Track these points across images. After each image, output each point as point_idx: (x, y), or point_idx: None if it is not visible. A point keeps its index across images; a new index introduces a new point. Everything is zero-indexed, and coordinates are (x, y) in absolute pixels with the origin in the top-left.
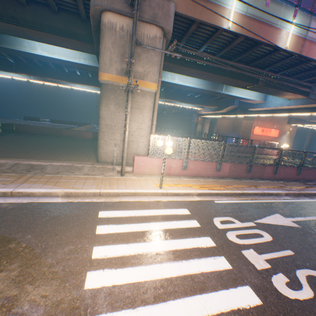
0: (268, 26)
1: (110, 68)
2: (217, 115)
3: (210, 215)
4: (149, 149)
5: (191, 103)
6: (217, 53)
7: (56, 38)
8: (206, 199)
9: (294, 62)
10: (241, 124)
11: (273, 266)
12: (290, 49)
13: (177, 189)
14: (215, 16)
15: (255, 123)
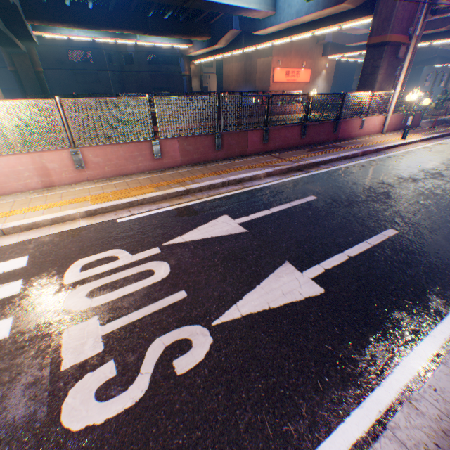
0: None
1: None
2: (216, 54)
3: (74, 256)
4: None
5: (162, 35)
6: None
7: None
8: (101, 220)
9: None
10: (256, 68)
11: (110, 348)
12: None
13: (37, 215)
14: None
15: (274, 61)
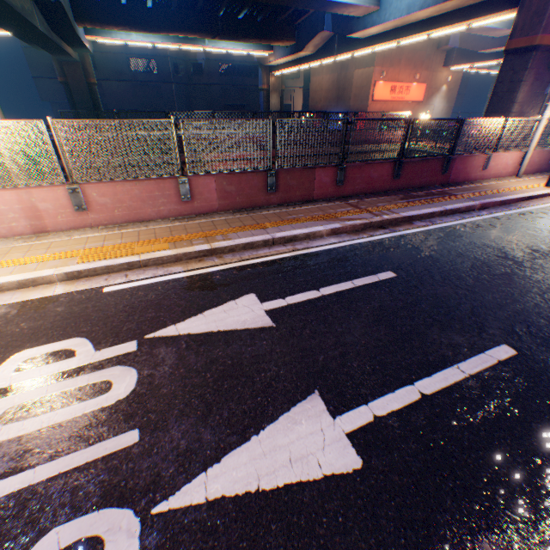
0: None
1: None
2: (301, 64)
3: (21, 343)
4: None
5: (235, 40)
6: None
7: None
8: (84, 287)
9: None
10: (352, 81)
11: None
12: None
13: (4, 274)
14: None
15: (376, 73)
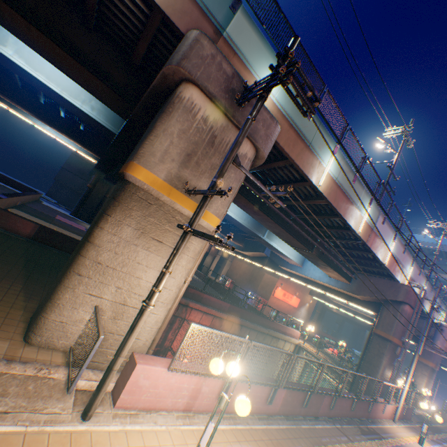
0: (350, 202)
1: (158, 164)
2: (239, 254)
3: None
4: (176, 353)
5: None
6: (286, 199)
7: (65, 56)
8: None
9: (353, 245)
10: (263, 277)
11: None
12: (360, 234)
13: None
14: (310, 166)
15: (279, 281)
